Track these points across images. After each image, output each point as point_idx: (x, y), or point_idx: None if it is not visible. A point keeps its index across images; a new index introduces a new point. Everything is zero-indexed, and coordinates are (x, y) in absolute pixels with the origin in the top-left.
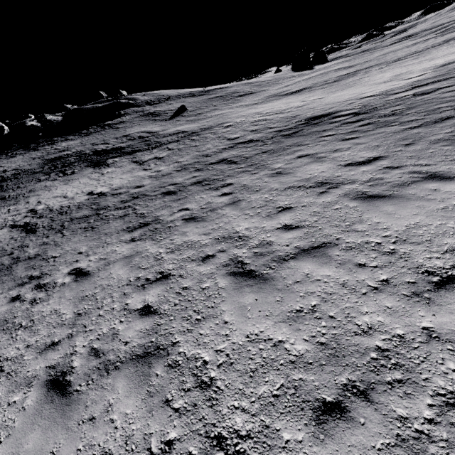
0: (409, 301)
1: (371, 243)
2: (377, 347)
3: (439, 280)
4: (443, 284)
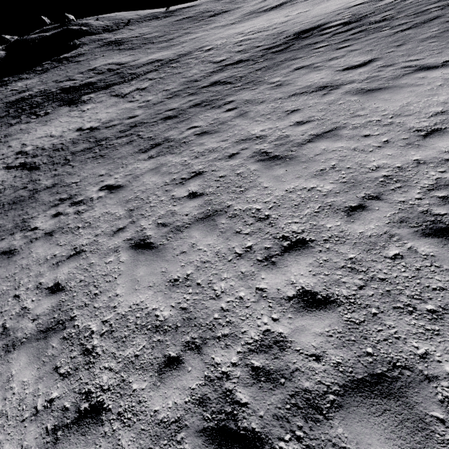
0: (404, 149)
1: (373, 121)
2: (383, 175)
3: (425, 133)
4: (428, 135)
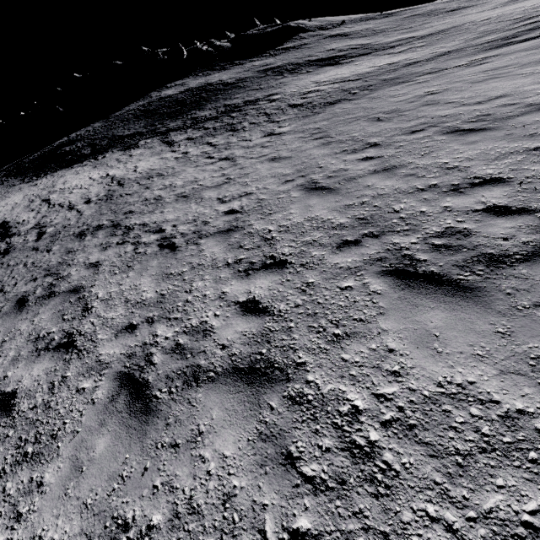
0: None
1: None
2: None
3: None
4: None
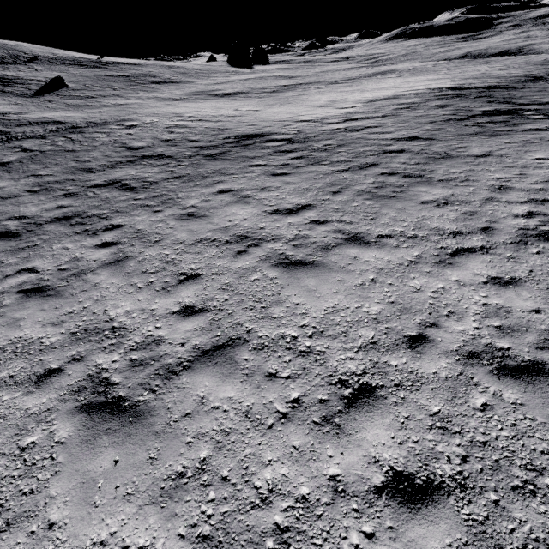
0: (319, 433)
1: (287, 337)
2: (276, 526)
3: (351, 394)
4: (354, 399)
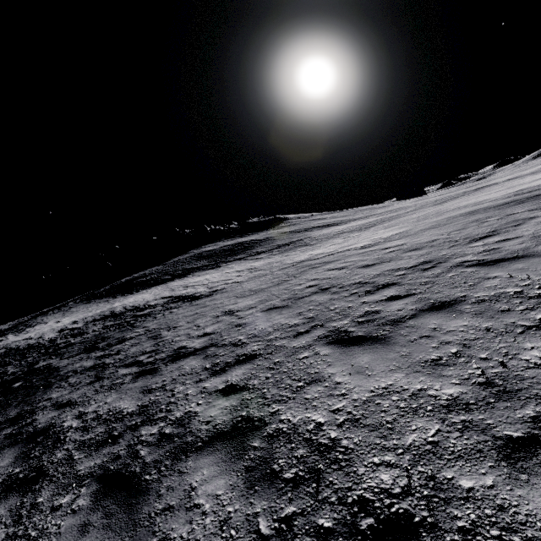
0: None
1: None
2: None
3: None
4: None
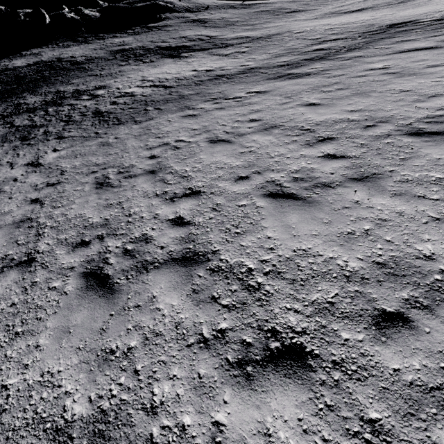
0: None
1: None
2: None
3: None
4: None
